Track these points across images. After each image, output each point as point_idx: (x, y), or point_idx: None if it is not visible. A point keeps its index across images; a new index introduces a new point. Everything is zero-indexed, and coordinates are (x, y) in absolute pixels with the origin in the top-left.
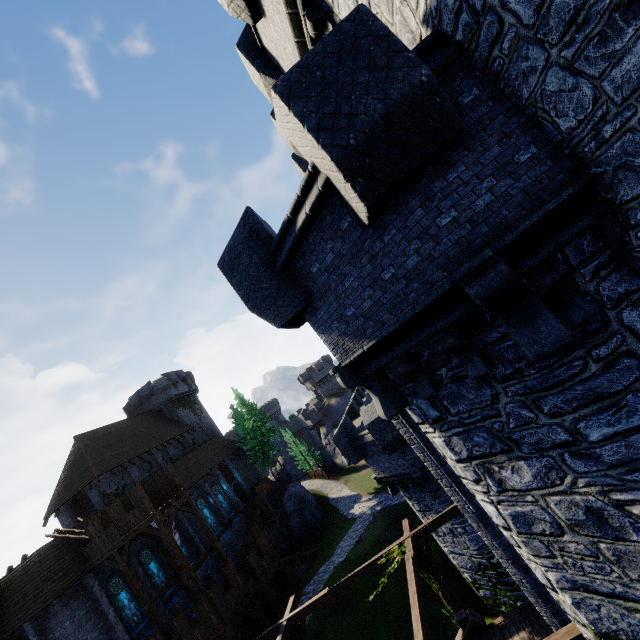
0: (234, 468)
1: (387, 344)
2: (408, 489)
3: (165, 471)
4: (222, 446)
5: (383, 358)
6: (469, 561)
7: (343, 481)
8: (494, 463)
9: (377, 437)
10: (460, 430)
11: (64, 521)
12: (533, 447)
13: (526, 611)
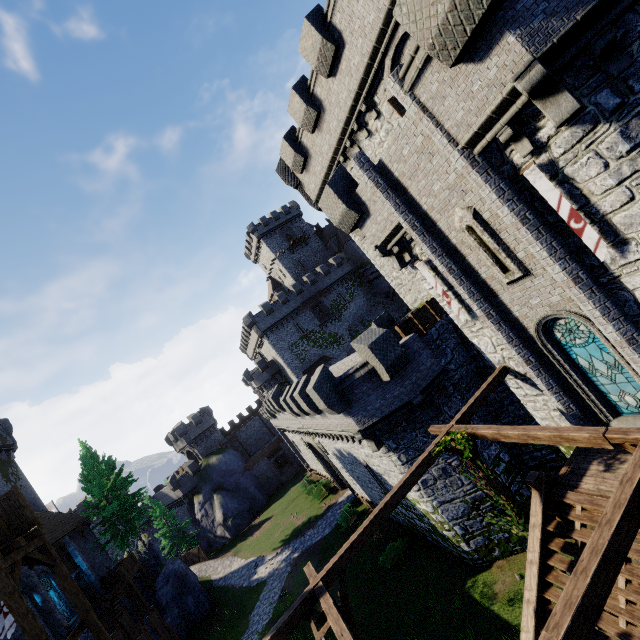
0: (77, 550)
1: (602, 9)
2: (397, 434)
3: (2, 501)
4: (56, 521)
5: (590, 32)
6: (462, 504)
7: (231, 554)
8: None
9: (380, 357)
10: None
11: None
12: None
13: (583, 450)
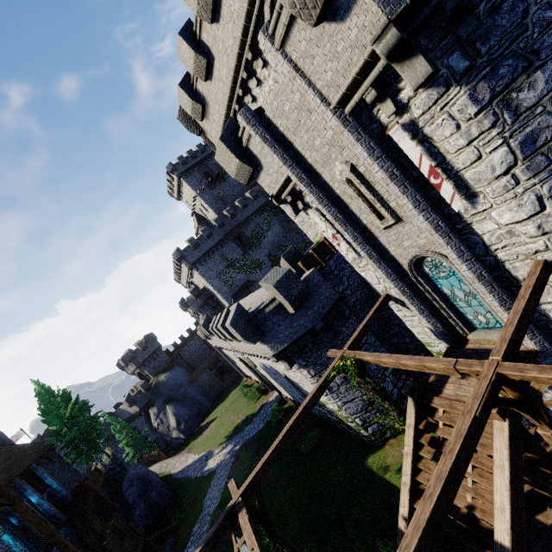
0: (45, 473)
1: None
2: (305, 354)
3: None
4: (22, 452)
5: None
6: (360, 402)
7: (186, 451)
8: (514, 90)
9: (285, 294)
10: (487, 70)
11: None
12: (550, 49)
13: None
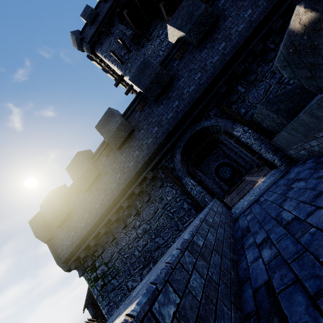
0: None
1: None
2: None
3: None
4: None
5: None
6: None
7: None
8: None
9: None
10: None
11: (90, 311)
12: None
13: None
